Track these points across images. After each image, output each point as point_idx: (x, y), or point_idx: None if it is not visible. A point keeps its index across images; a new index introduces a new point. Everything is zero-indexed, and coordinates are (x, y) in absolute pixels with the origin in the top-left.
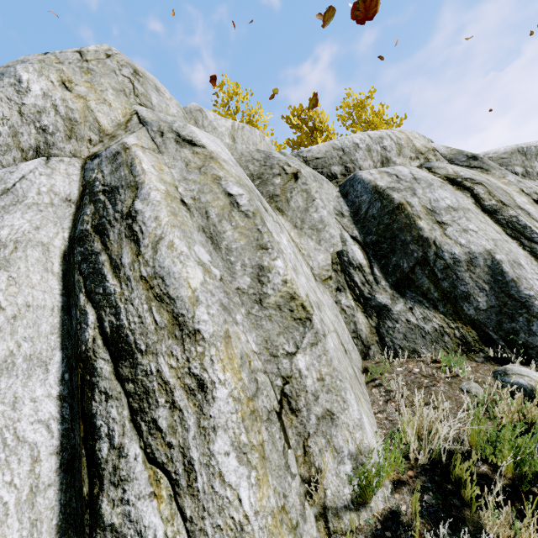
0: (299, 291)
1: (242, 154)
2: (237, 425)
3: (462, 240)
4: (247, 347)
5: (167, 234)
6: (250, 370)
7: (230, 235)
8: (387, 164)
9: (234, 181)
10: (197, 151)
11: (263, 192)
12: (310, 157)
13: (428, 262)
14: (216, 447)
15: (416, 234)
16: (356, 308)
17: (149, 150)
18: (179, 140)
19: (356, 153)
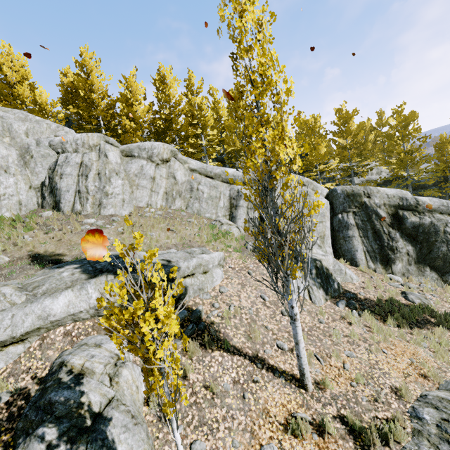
0: (0, 192)
1: (23, 144)
2: None
3: (61, 183)
4: None
5: None
6: None
7: None
8: (78, 150)
9: None
10: None
11: (24, 160)
12: (52, 144)
13: (54, 188)
14: None
15: (55, 180)
16: (40, 197)
17: None
18: None
19: (67, 145)
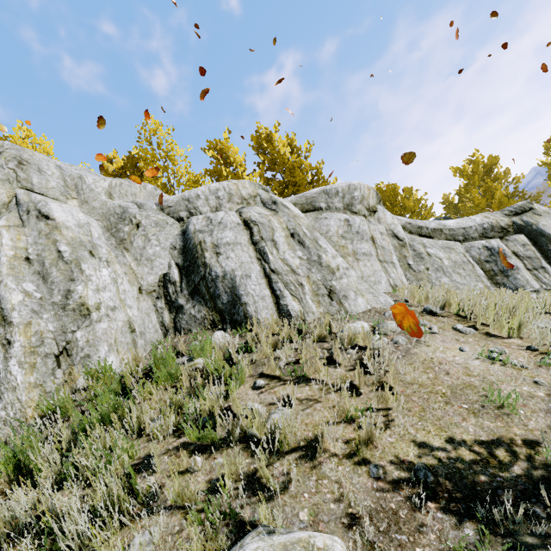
0: (88, 301)
1: (109, 209)
2: (21, 355)
3: (224, 264)
4: (45, 328)
5: (5, 280)
6: (40, 337)
7: (55, 275)
8: (220, 208)
9: (65, 243)
10: (49, 223)
11: (117, 237)
12: (166, 206)
13: (205, 278)
14: (11, 363)
15: (203, 261)
16: (165, 308)
17: (14, 227)
18: (39, 216)
19: (197, 202)
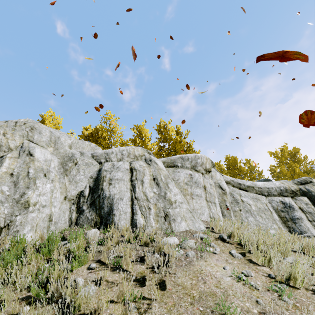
0: (31, 200)
1: (66, 153)
2: None
3: (111, 190)
4: (2, 211)
5: None
6: None
7: (21, 184)
8: (122, 160)
9: (33, 168)
10: (30, 158)
11: (64, 168)
12: (95, 155)
13: (100, 196)
14: None
15: (102, 186)
16: (74, 210)
17: (13, 158)
18: (28, 154)
19: (111, 155)
